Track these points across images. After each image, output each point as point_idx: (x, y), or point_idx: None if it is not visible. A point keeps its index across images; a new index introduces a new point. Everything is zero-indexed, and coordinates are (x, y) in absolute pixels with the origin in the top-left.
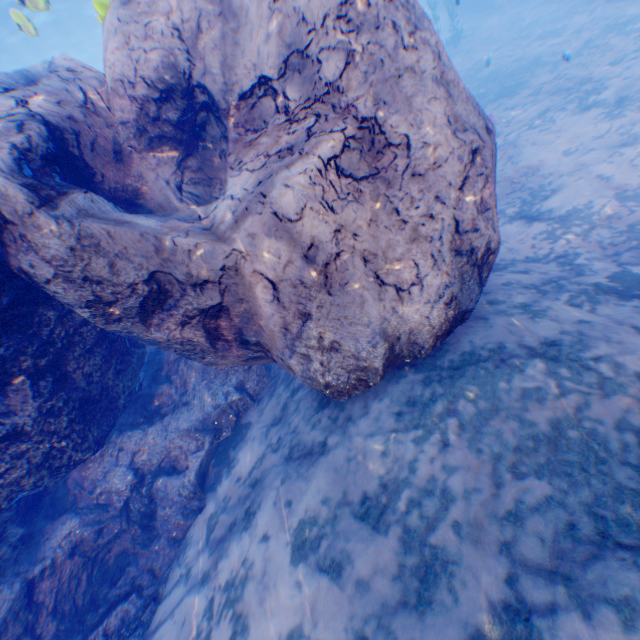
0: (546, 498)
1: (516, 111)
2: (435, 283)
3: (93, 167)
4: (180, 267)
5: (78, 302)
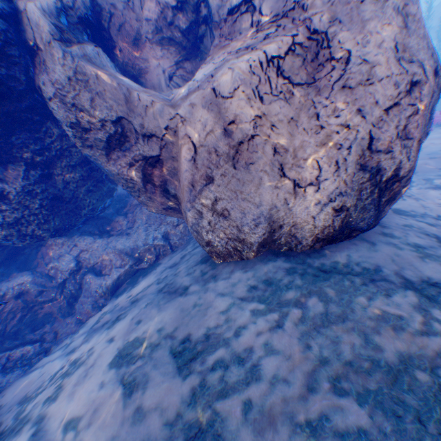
0: (359, 429)
1: None
2: (331, 188)
3: (116, 42)
4: (138, 119)
5: (65, 121)
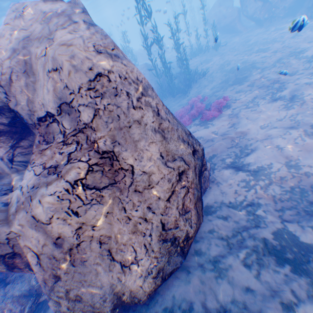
0: None
1: (240, 93)
2: (147, 264)
3: None
4: None
5: None
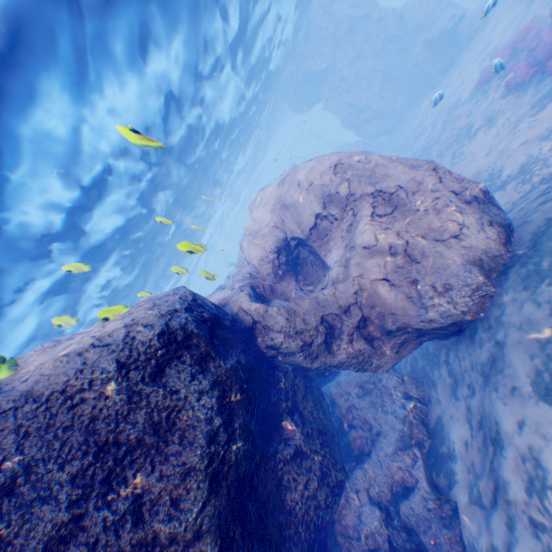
0: None
1: None
2: (470, 220)
3: (265, 296)
4: (332, 305)
5: (295, 348)
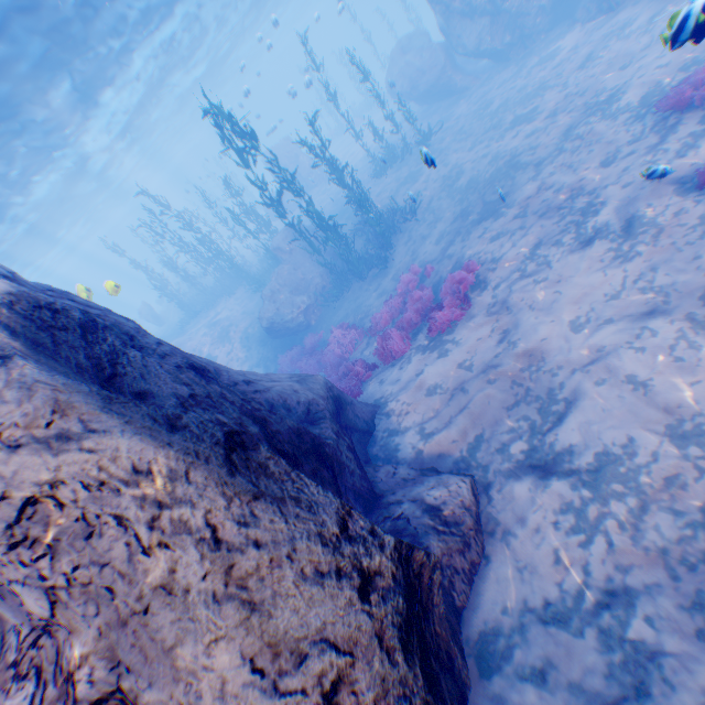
0: None
1: (502, 241)
2: None
3: None
4: None
5: None
